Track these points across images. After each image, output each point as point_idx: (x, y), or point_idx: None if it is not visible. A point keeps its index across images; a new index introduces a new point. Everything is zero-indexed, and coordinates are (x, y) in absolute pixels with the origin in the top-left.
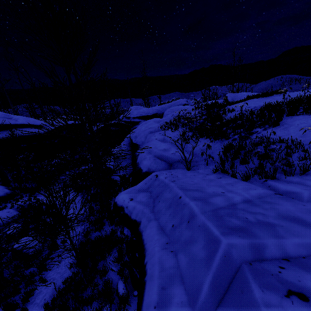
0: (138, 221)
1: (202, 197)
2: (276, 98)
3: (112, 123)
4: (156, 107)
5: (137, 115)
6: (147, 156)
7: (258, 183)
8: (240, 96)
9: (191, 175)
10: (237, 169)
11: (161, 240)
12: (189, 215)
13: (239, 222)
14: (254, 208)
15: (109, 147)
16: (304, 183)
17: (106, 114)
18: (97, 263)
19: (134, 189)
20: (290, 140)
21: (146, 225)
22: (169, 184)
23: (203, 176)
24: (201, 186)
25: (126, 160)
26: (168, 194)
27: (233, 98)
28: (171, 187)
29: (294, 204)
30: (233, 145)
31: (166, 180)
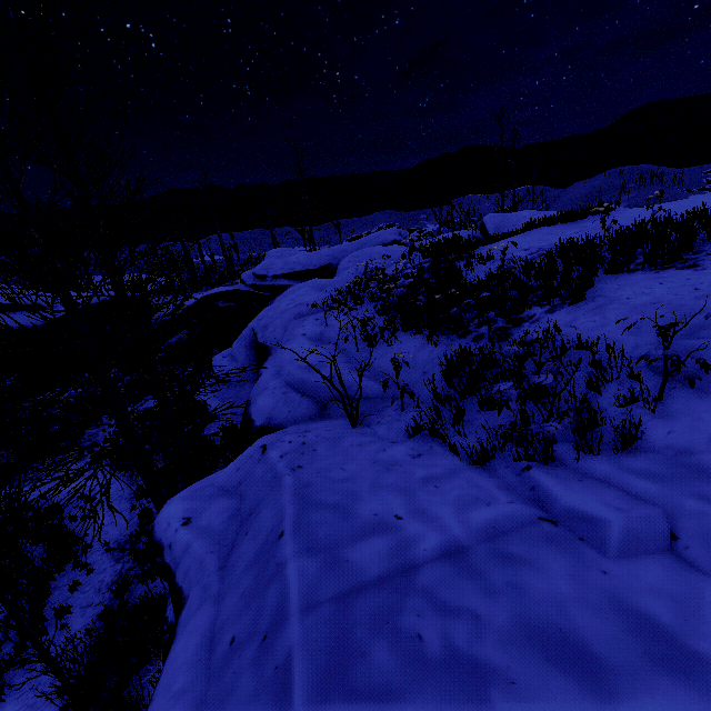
0: (184, 594)
1: (333, 539)
2: (592, 225)
3: (220, 291)
4: (327, 249)
5: (282, 271)
6: (271, 384)
7: (509, 476)
8: (514, 222)
9: (352, 444)
10: (472, 425)
11: (184, 699)
12: (275, 610)
13: (388, 662)
14: (460, 585)
15: (216, 351)
16: (621, 485)
17: (219, 268)
18: (128, 679)
19: (212, 482)
20: (604, 342)
21: (189, 618)
22: (283, 479)
23: (379, 449)
24: (356, 489)
25: (244, 385)
26: (268, 512)
27: (498, 227)
28: (281, 492)
29: (578, 569)
30: (469, 354)
31: (279, 465)
